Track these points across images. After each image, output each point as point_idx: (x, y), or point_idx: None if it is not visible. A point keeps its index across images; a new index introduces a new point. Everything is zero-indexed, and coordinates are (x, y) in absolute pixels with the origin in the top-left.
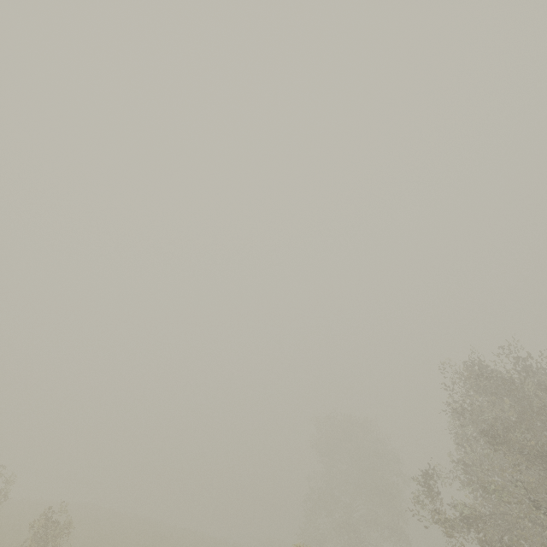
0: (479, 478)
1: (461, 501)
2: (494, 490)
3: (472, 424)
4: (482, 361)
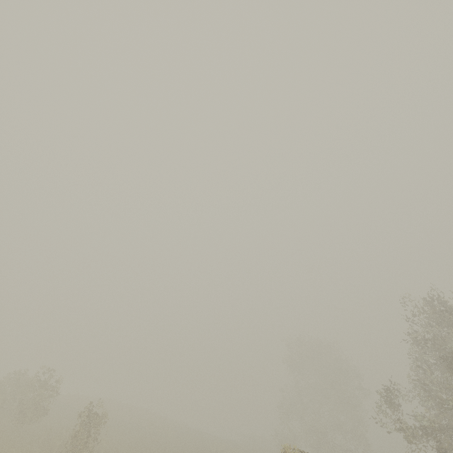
0: (439, 397)
1: (422, 415)
2: (452, 408)
3: (430, 350)
4: (441, 298)
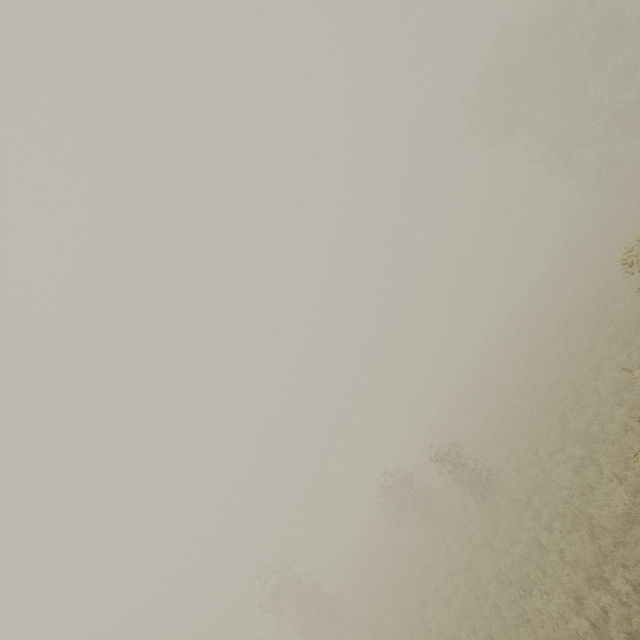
0: None
1: None
2: None
3: None
4: None
